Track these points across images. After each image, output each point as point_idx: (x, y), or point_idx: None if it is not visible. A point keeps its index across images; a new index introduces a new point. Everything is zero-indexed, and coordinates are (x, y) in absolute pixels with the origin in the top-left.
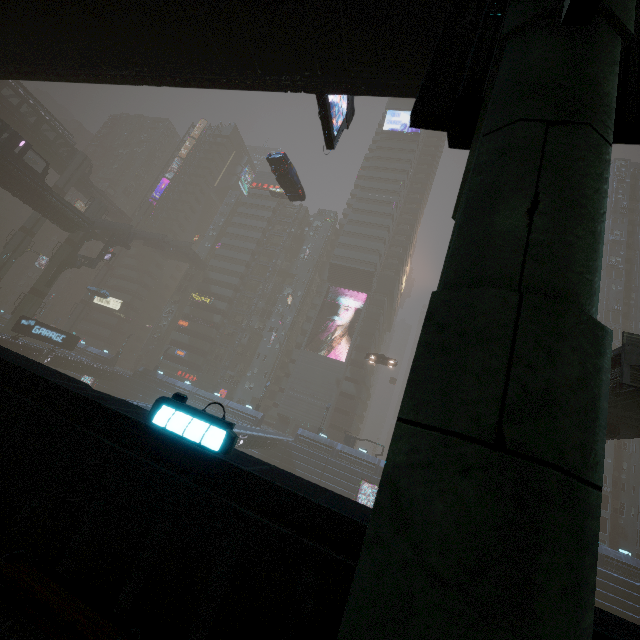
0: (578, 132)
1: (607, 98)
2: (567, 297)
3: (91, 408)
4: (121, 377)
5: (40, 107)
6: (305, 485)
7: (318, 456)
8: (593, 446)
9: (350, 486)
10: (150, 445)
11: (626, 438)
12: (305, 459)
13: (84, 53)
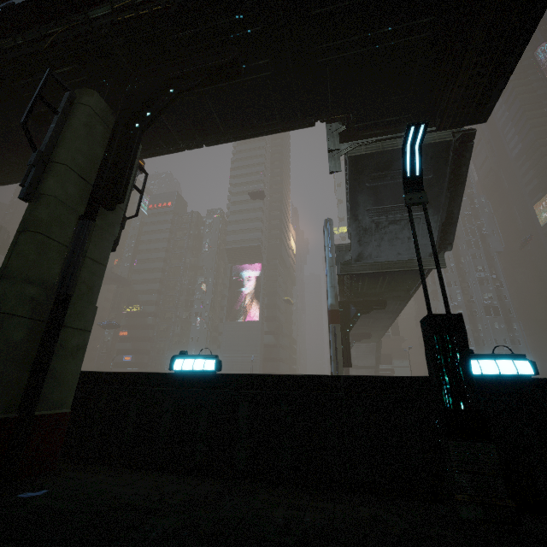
0: (25, 234)
1: (40, 219)
2: (8, 277)
3: None
4: None
5: None
6: None
7: None
8: (6, 306)
9: None
10: None
11: (404, 306)
12: None
13: None
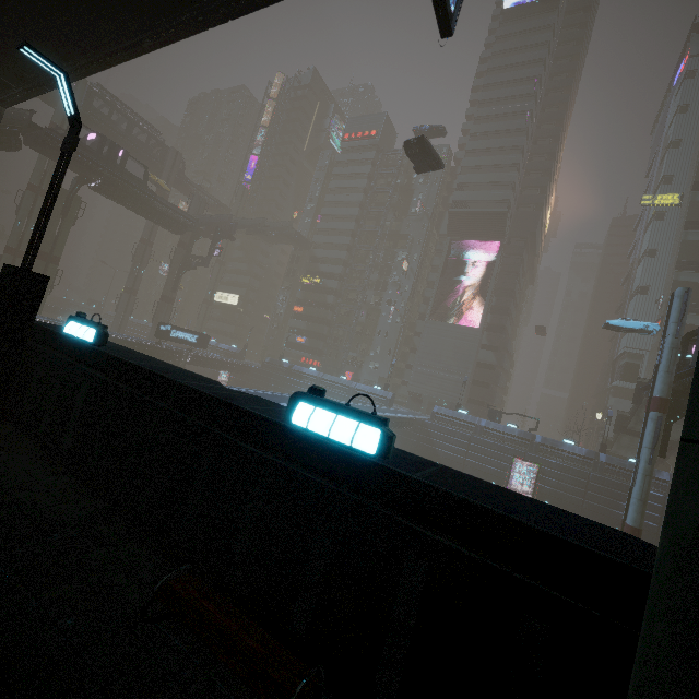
0: None
1: None
2: None
3: (225, 410)
4: (252, 369)
5: (127, 110)
6: (493, 492)
7: (459, 434)
8: None
9: (500, 464)
10: (293, 449)
11: None
12: (445, 437)
13: (141, 8)
